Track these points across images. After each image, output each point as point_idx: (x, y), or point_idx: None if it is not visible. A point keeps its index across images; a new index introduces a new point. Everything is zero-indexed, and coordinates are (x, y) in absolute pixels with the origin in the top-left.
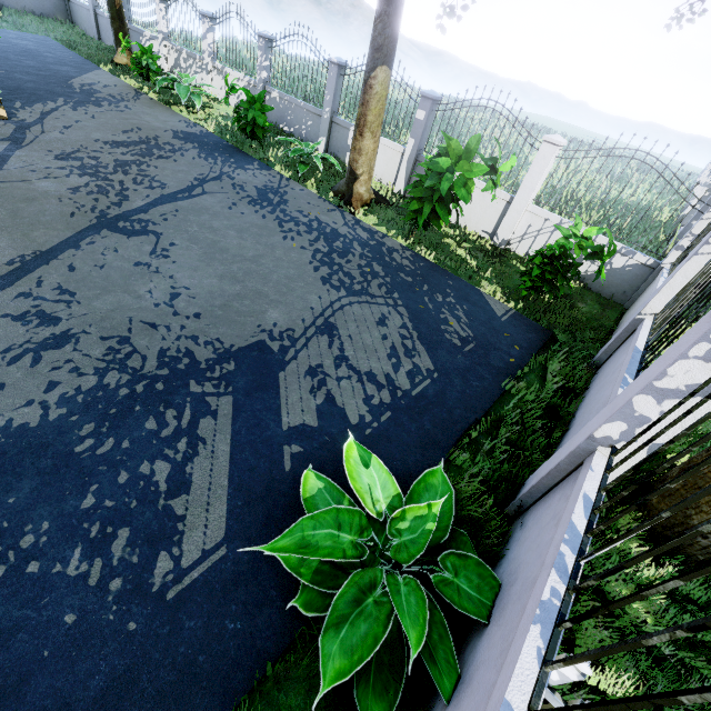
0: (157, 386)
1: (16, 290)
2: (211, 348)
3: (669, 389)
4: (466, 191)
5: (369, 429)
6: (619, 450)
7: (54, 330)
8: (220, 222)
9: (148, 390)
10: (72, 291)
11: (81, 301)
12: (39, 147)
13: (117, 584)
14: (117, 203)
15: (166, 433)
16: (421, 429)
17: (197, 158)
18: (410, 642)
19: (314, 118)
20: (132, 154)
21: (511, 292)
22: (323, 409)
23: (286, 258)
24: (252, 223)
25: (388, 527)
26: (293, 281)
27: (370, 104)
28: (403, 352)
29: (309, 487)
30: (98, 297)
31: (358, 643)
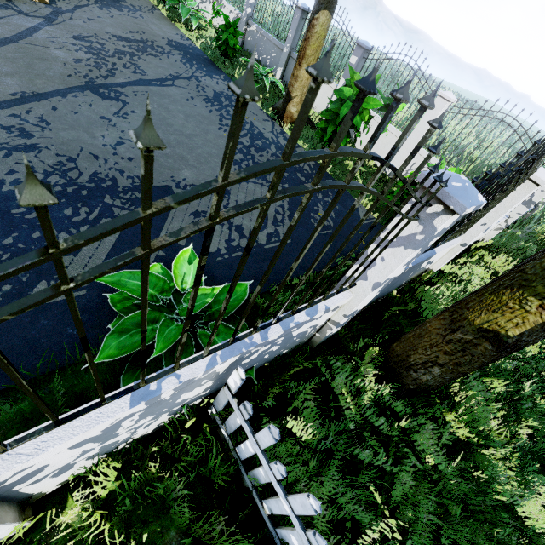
0: (82, 191)
1: (11, 111)
2: (131, 180)
3: (387, 240)
4: (359, 119)
5: (220, 258)
6: (352, 282)
7: (27, 141)
8: (175, 107)
9: (75, 192)
10: (49, 122)
11: (52, 129)
12: (64, 27)
13: (7, 288)
14: (104, 76)
15: (76, 219)
16: (259, 268)
17: (178, 61)
18: (156, 348)
19: (278, 51)
20: (130, 48)
21: (381, 208)
22: (193, 237)
23: (214, 141)
24: (199, 113)
25: (185, 296)
26: (212, 157)
27: (310, 41)
28: (272, 221)
29: (153, 270)
30: (65, 130)
31: (129, 345)
